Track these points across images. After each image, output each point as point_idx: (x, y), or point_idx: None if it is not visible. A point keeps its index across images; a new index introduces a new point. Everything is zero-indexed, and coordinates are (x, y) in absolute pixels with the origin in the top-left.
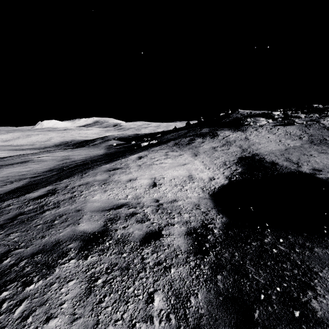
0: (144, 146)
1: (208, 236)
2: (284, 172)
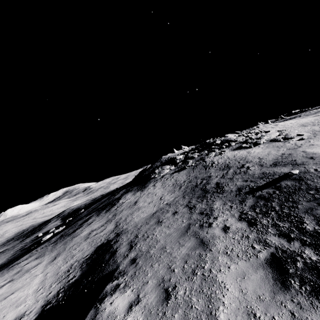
0: (41, 242)
1: None
2: (104, 273)
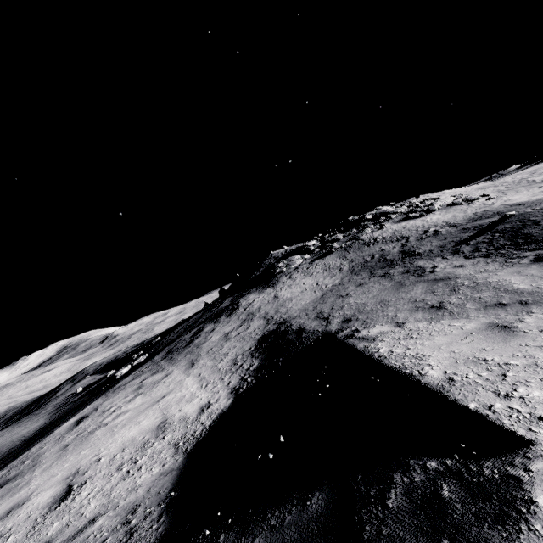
0: (120, 377)
1: None
2: (309, 342)
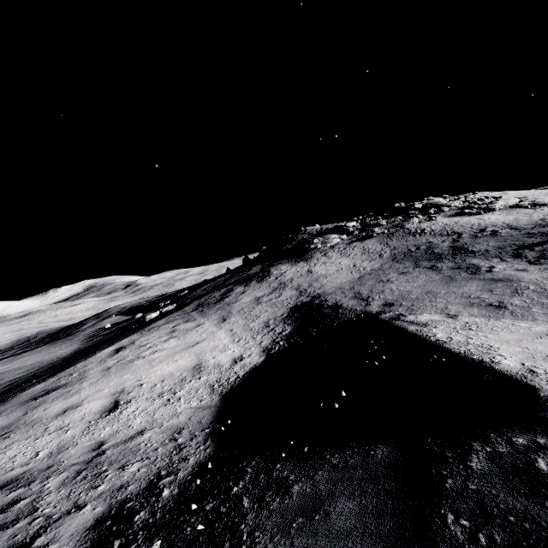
0: (149, 320)
1: (138, 515)
2: (346, 319)
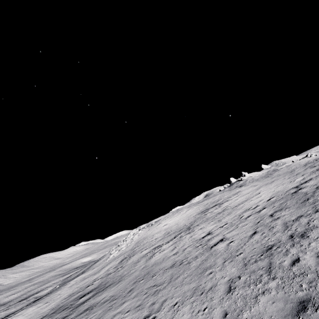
0: None
1: None
2: None
